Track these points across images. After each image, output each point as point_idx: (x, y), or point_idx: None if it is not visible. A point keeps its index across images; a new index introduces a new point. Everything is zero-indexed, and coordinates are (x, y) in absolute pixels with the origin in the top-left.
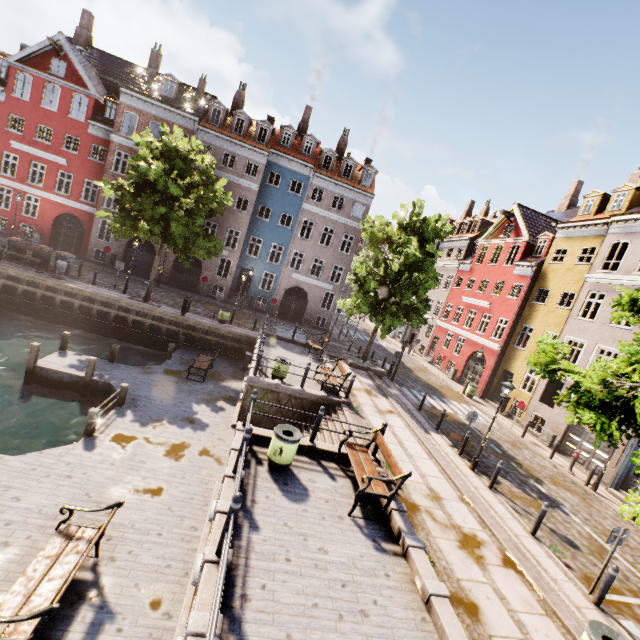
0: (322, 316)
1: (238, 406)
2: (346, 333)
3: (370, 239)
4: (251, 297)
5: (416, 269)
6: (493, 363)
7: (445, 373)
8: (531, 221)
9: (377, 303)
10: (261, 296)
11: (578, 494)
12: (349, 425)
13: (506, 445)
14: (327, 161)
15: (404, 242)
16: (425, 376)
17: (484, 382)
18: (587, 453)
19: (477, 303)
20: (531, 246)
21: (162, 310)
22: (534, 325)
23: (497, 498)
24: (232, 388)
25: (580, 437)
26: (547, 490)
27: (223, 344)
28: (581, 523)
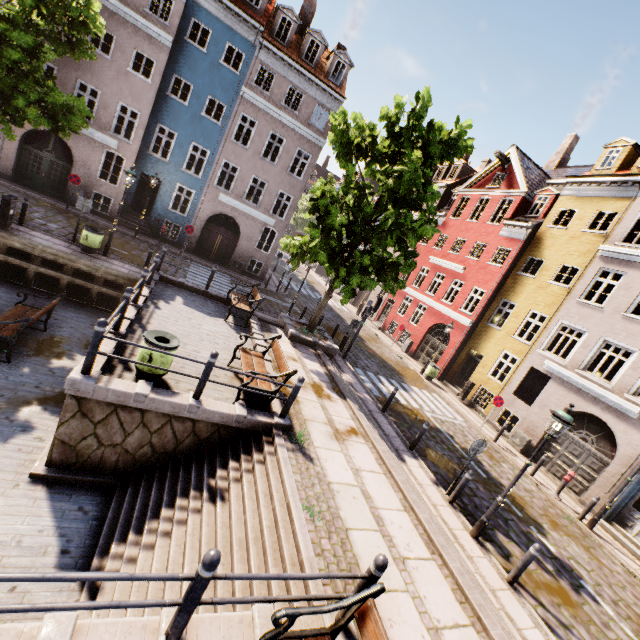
0: (257, 259)
1: None
2: (287, 285)
3: (341, 146)
4: (155, 219)
5: (408, 203)
6: (460, 341)
7: (398, 344)
8: (529, 172)
9: (341, 249)
10: (171, 220)
11: (580, 540)
12: (285, 491)
13: (485, 459)
14: (284, 27)
15: (392, 160)
16: (378, 348)
17: (446, 362)
18: (568, 466)
19: (448, 266)
20: (526, 203)
21: None
22: (518, 301)
23: (527, 610)
24: None
25: (561, 446)
26: (555, 547)
27: (85, 287)
28: (616, 617)
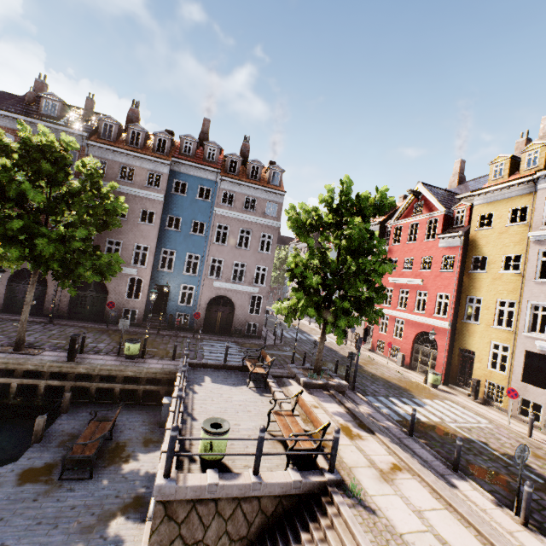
0: (252, 322)
1: (148, 523)
2: (281, 336)
3: (298, 228)
4: (170, 315)
5: (363, 253)
6: (446, 343)
7: (391, 360)
8: (439, 196)
9: (322, 301)
10: (182, 312)
11: None
12: None
13: (531, 460)
14: (233, 165)
15: (338, 226)
16: (377, 370)
17: (443, 366)
18: None
19: (407, 282)
20: (448, 218)
21: (37, 360)
22: (481, 295)
23: None
24: (142, 473)
25: None
26: None
27: (132, 389)
28: None
